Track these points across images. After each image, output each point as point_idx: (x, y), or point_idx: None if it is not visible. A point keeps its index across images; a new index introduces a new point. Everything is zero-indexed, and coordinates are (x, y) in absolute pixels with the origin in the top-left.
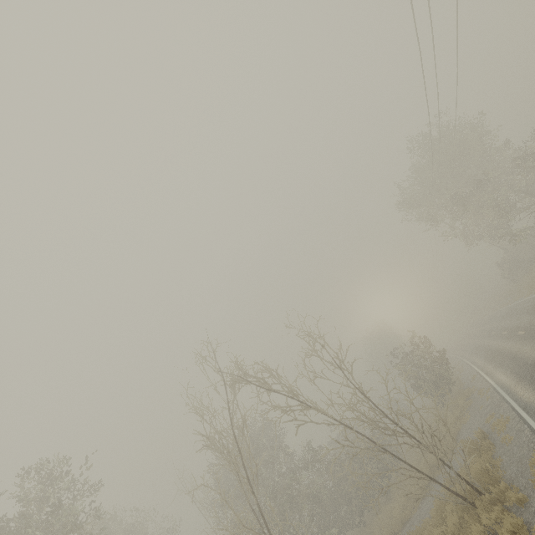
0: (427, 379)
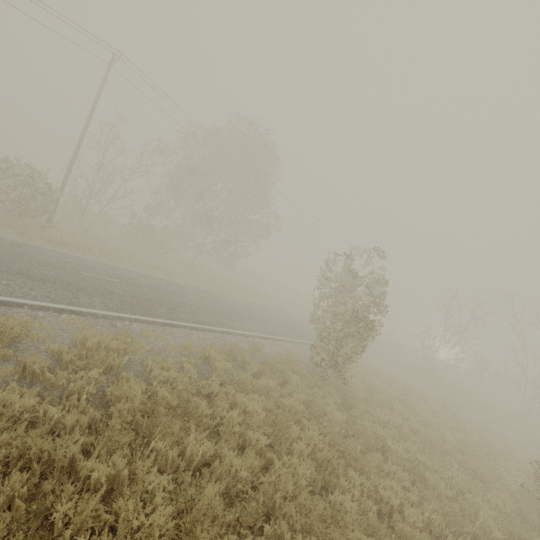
0: None
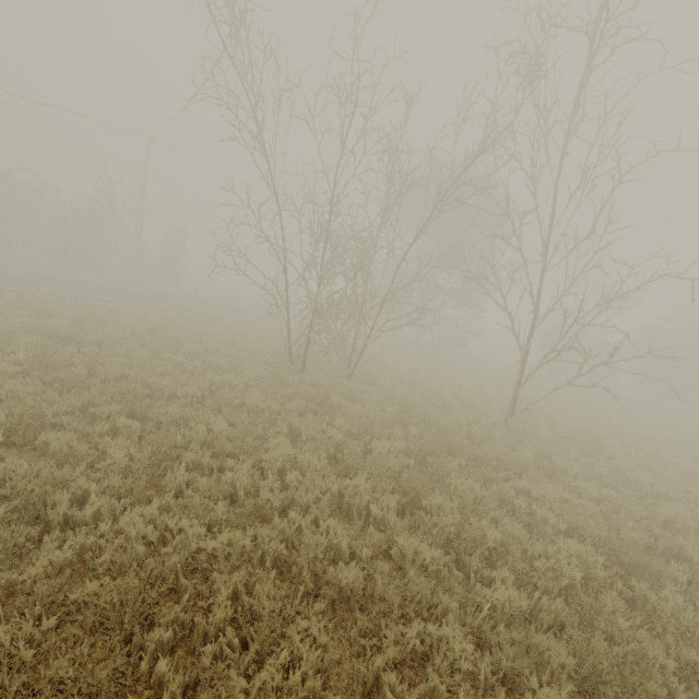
0: None
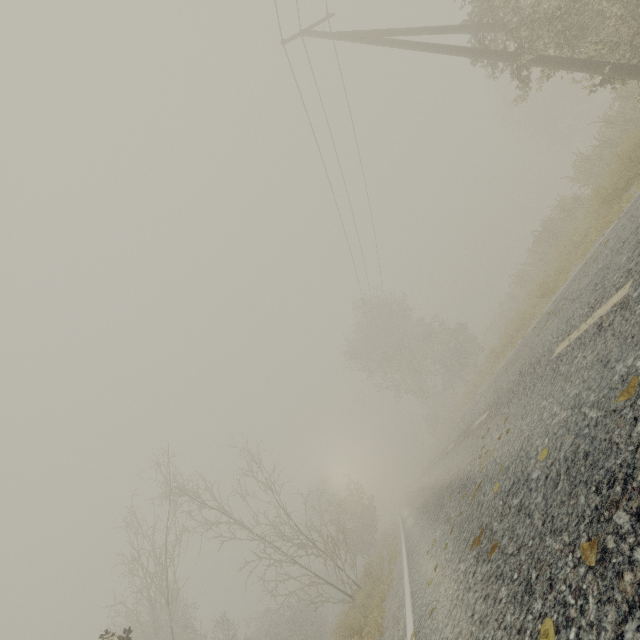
0: (356, 529)
